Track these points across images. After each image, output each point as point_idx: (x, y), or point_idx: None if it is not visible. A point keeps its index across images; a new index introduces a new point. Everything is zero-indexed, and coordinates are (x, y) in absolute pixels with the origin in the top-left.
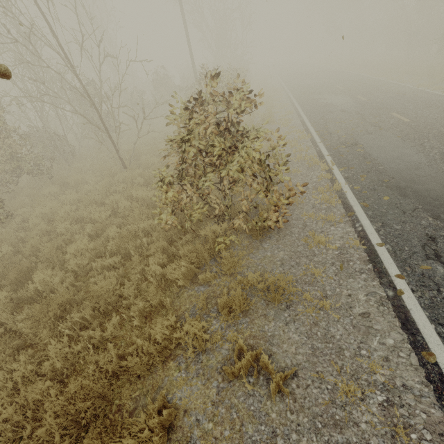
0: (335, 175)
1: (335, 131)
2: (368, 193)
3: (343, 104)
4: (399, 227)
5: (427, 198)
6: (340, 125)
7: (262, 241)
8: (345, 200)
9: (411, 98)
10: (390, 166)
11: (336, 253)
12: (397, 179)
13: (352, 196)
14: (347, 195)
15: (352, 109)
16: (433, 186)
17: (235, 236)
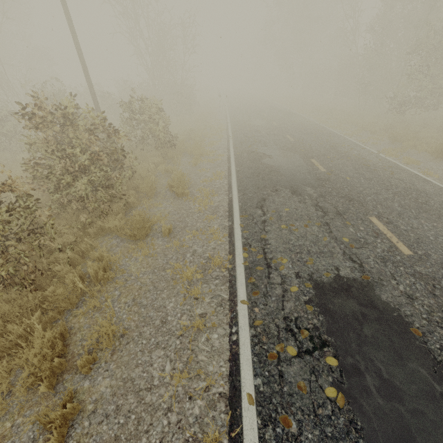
0: None
1: (278, 259)
2: None
3: (294, 174)
4: None
5: None
6: (289, 239)
7: None
8: None
9: (386, 179)
10: None
11: None
12: None
13: None
14: None
15: (306, 192)
16: None
17: None
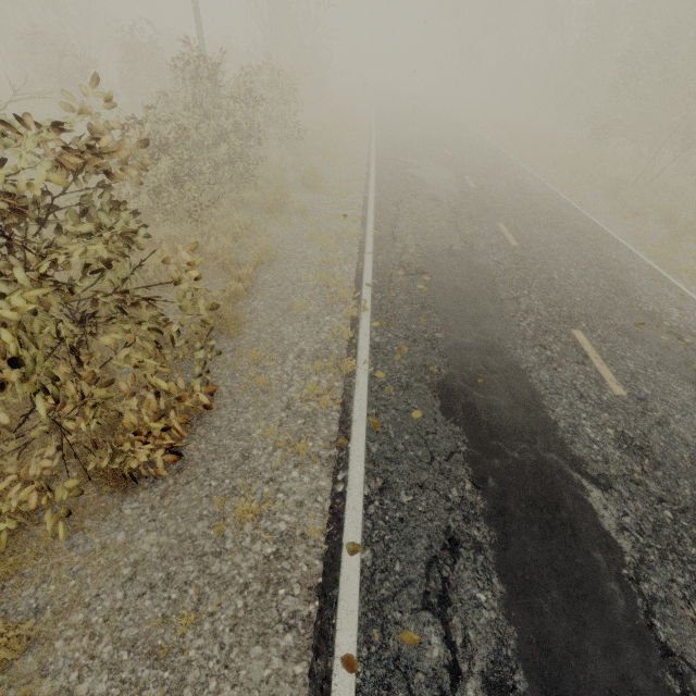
0: (359, 336)
1: (403, 236)
2: (393, 393)
3: (440, 186)
4: (408, 500)
5: (482, 429)
6: (417, 227)
7: (130, 491)
8: (349, 401)
9: (535, 202)
10: (453, 336)
11: (267, 553)
12: (452, 369)
13: (364, 396)
14: (355, 392)
15: (447, 200)
16: (501, 401)
17: (30, 495)
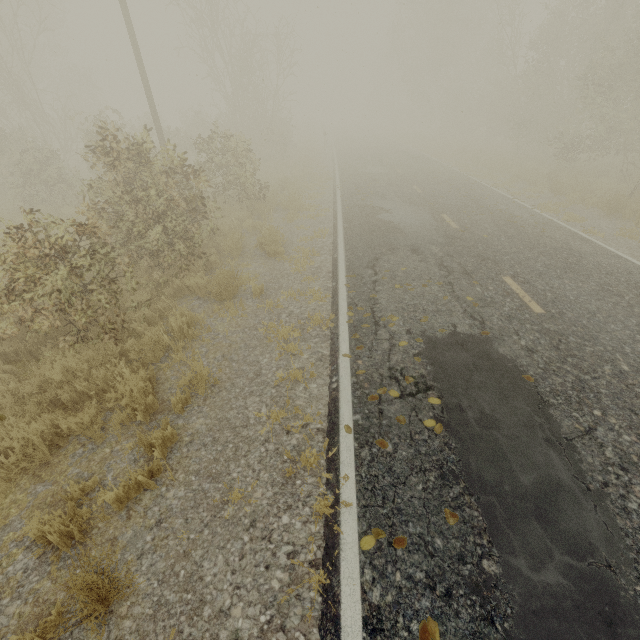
0: (340, 585)
1: (387, 317)
2: None
3: (418, 232)
4: None
5: None
6: (402, 298)
7: None
8: None
9: (534, 237)
10: (518, 568)
11: None
12: None
13: None
14: None
15: (430, 250)
16: None
17: None
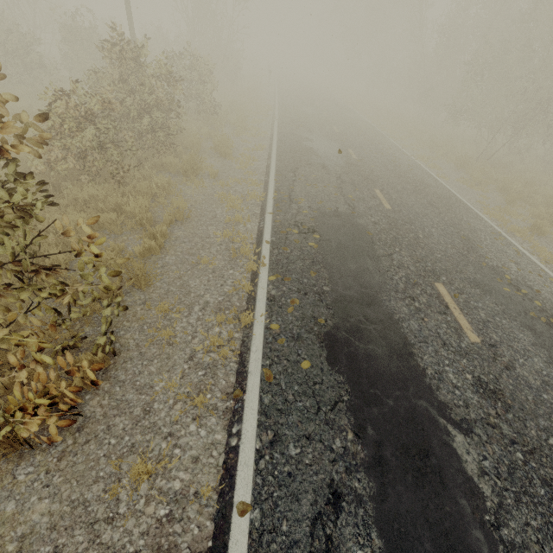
0: (257, 289)
1: (298, 199)
2: (285, 344)
3: (329, 156)
4: (296, 453)
5: (362, 378)
6: (310, 191)
7: (26, 454)
8: (246, 353)
9: (404, 172)
10: (338, 289)
11: (159, 515)
12: (337, 320)
13: (260, 347)
14: (252, 343)
15: (334, 168)
16: (379, 350)
17: None
